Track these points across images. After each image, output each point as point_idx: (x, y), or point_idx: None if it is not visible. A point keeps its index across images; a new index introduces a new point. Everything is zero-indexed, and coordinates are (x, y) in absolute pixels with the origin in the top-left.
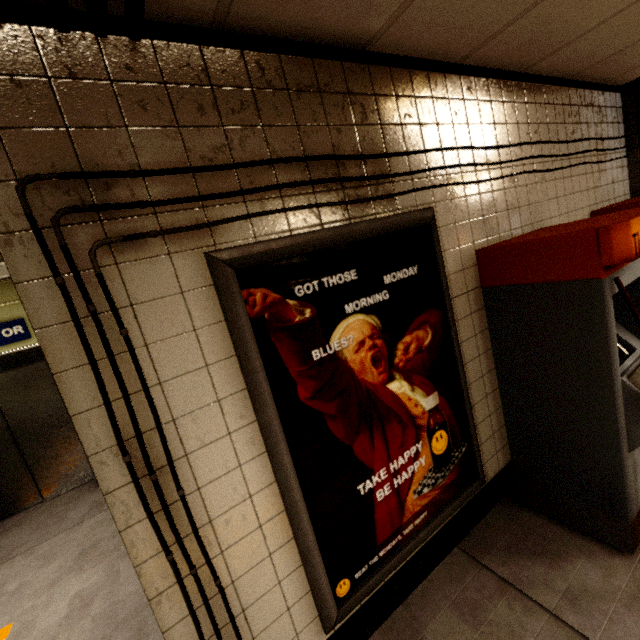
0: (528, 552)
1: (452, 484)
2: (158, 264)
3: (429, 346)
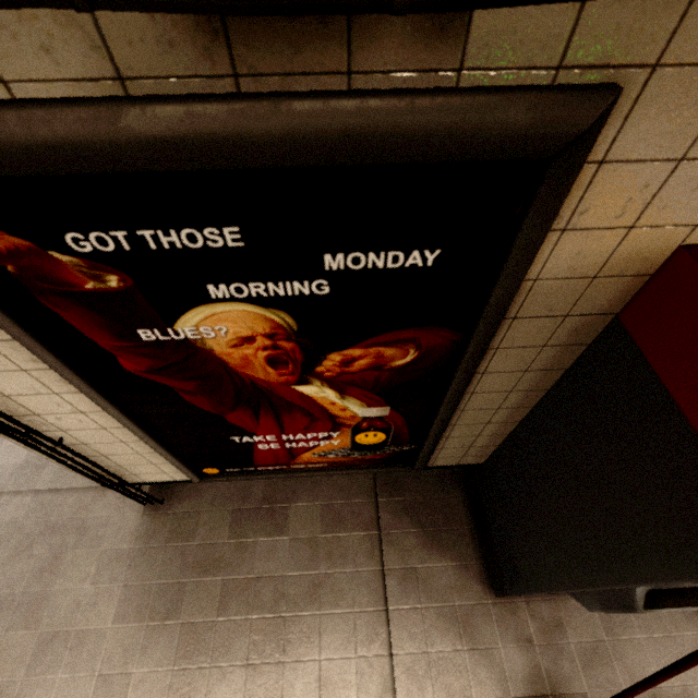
0: (420, 523)
1: (373, 460)
2: None
3: (402, 368)
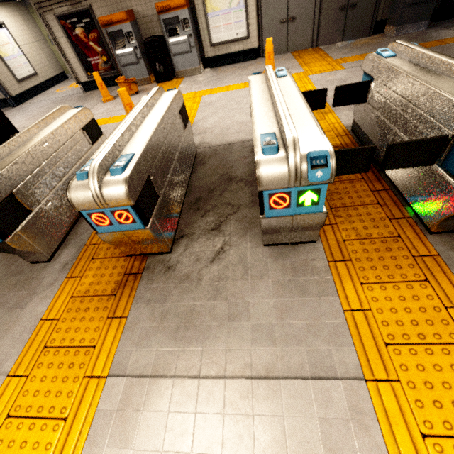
0: None
1: (110, 69)
2: (49, 16)
3: (97, 38)
